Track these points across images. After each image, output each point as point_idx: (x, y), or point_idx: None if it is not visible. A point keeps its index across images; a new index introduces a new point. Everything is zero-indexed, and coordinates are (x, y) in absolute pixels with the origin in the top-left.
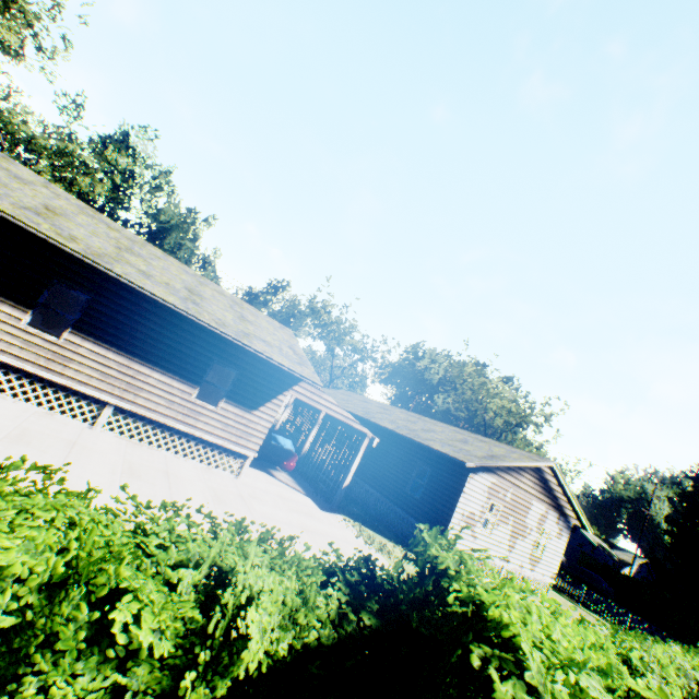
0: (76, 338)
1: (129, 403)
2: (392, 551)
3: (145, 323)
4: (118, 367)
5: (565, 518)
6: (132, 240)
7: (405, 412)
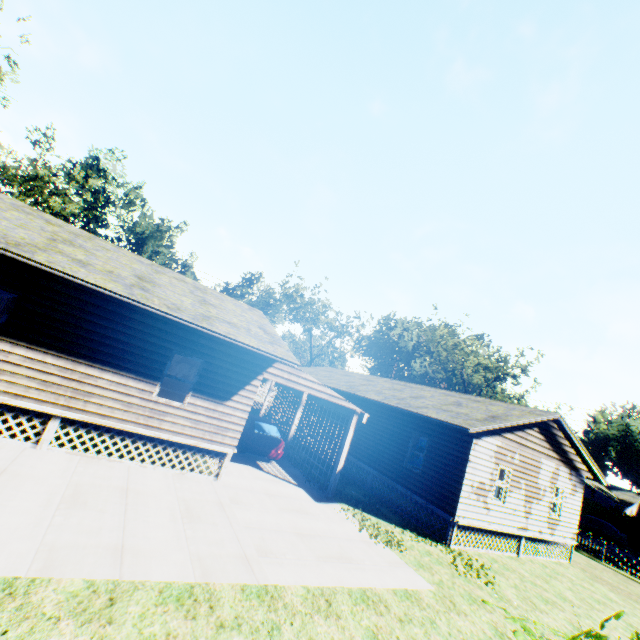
0: (5, 344)
1: (78, 412)
2: (401, 539)
3: (87, 318)
4: (60, 372)
5: (576, 472)
6: (76, 234)
7: (389, 380)
